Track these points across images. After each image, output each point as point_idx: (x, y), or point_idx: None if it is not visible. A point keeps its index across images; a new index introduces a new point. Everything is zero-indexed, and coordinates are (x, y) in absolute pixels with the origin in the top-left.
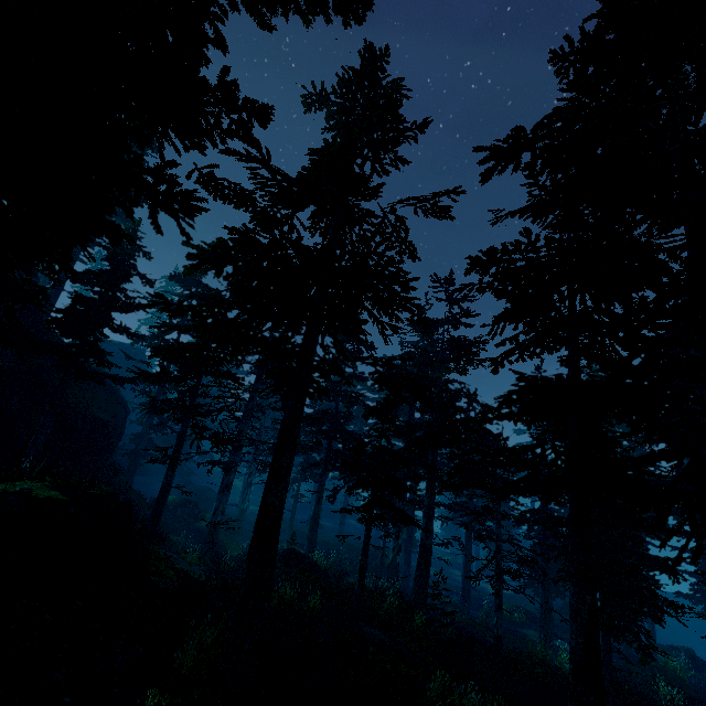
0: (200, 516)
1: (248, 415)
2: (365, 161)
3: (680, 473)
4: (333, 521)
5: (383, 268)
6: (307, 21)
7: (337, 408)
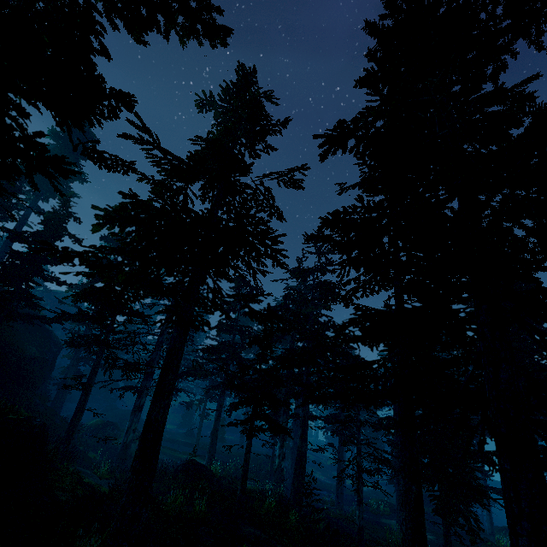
0: (118, 436)
1: (159, 347)
2: (245, 148)
3: (468, 378)
4: (237, 435)
5: (256, 226)
6: (183, 43)
7: (233, 340)
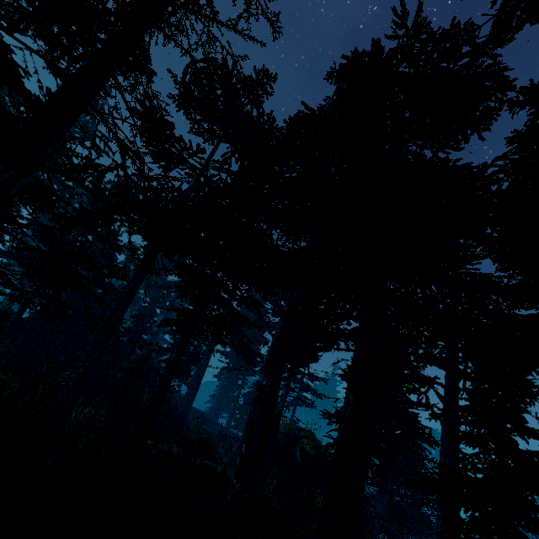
0: None
1: None
2: None
3: None
4: None
5: None
6: None
7: None
